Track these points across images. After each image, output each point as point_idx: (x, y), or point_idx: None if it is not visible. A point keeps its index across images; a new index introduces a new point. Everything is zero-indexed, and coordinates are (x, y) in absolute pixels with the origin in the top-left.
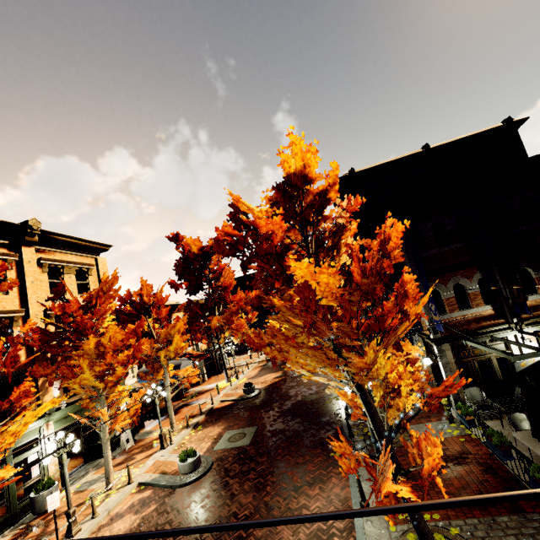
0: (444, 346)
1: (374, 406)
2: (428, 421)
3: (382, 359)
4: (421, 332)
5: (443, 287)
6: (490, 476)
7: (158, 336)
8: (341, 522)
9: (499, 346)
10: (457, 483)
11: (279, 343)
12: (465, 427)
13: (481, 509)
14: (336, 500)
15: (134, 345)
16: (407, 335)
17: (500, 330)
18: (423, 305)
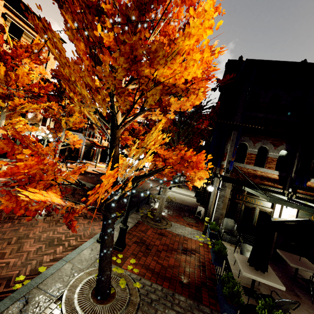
0: (228, 184)
1: (116, 153)
2: (190, 227)
3: (155, 133)
4: (220, 174)
5: (252, 144)
6: (199, 270)
7: (65, 107)
8: (76, 242)
9: (267, 203)
10: (172, 262)
11: (37, 28)
12: (210, 240)
13: (172, 283)
14: (89, 231)
15: (37, 94)
16: (212, 176)
17: (275, 192)
18: (230, 150)
